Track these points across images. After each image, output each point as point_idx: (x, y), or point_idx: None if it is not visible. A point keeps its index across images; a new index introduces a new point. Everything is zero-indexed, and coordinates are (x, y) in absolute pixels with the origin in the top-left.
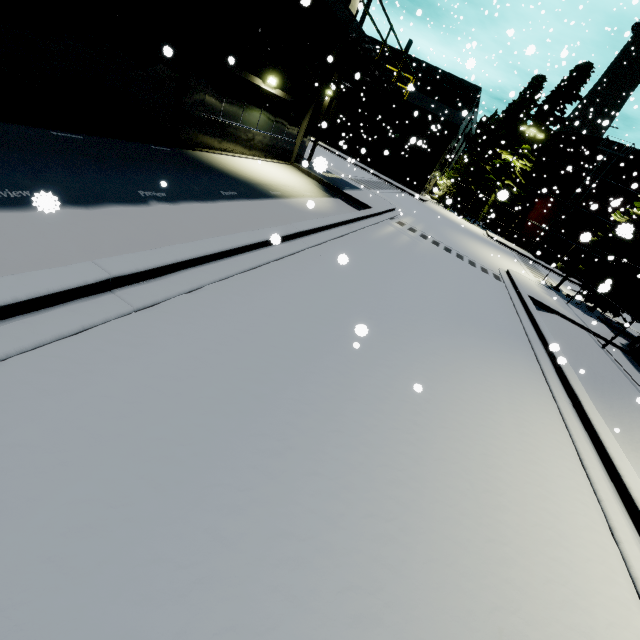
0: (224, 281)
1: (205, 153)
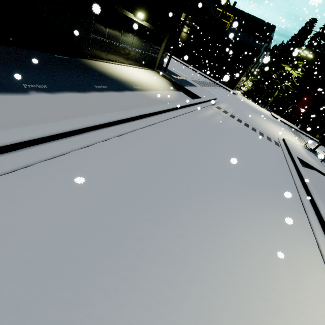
0: (57, 158)
1: (95, 61)
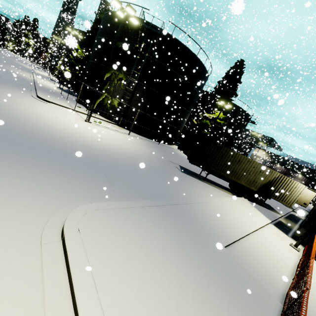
0: None
1: None
